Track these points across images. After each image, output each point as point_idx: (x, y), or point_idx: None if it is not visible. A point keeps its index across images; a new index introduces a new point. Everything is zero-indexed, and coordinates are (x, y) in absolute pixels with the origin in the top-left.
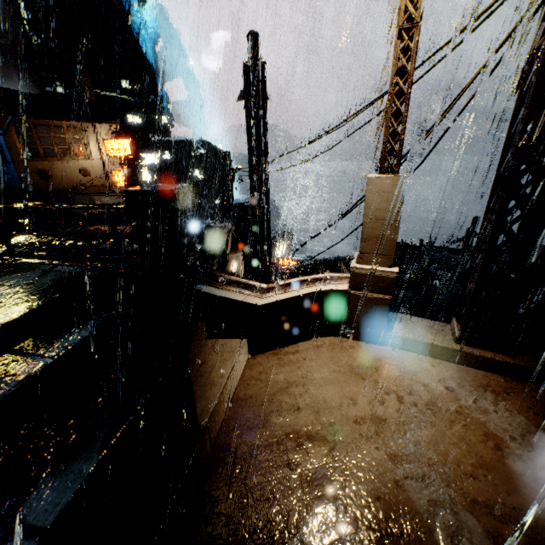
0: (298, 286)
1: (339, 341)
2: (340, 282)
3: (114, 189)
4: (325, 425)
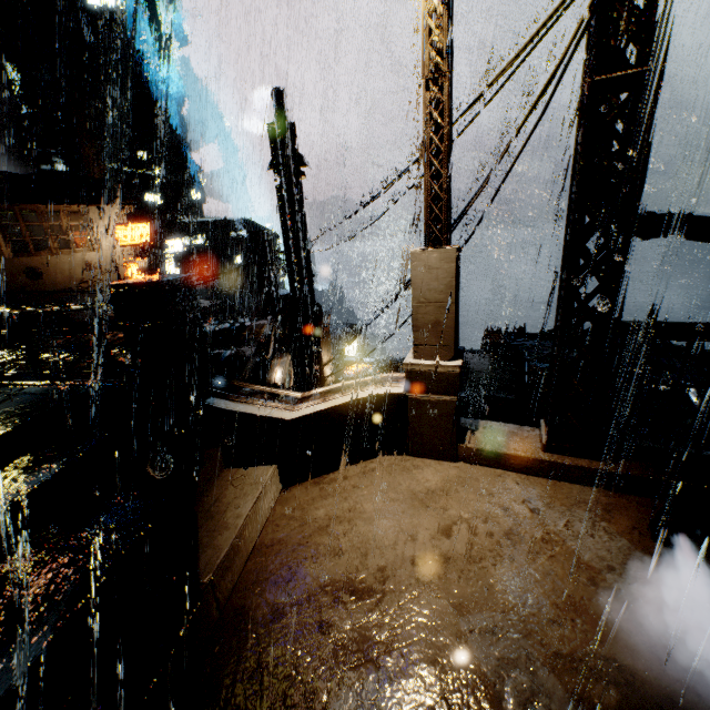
0: (341, 392)
1: (400, 460)
2: (395, 384)
3: None
4: (373, 571)
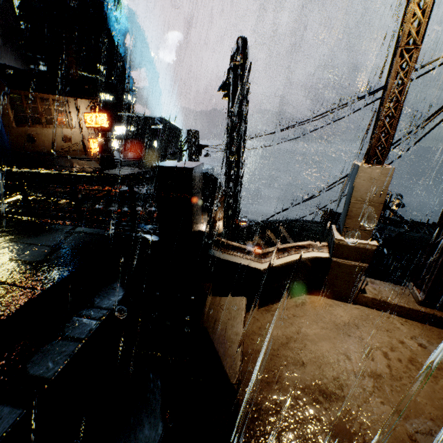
0: (288, 252)
1: (317, 299)
2: (321, 250)
3: (89, 154)
4: (331, 380)
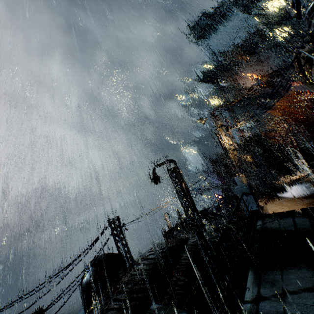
0: None
1: None
2: None
3: None
4: None
